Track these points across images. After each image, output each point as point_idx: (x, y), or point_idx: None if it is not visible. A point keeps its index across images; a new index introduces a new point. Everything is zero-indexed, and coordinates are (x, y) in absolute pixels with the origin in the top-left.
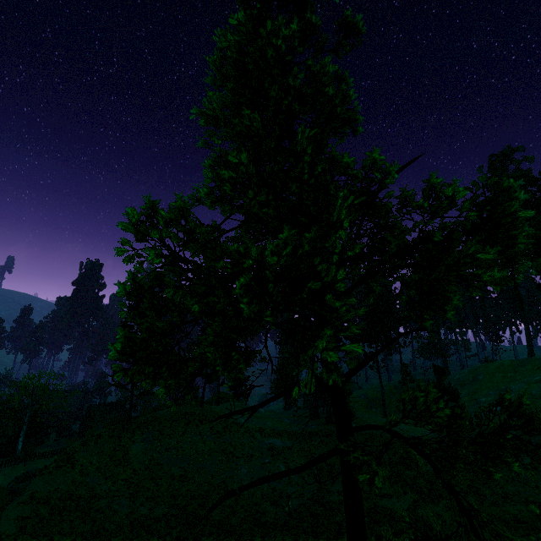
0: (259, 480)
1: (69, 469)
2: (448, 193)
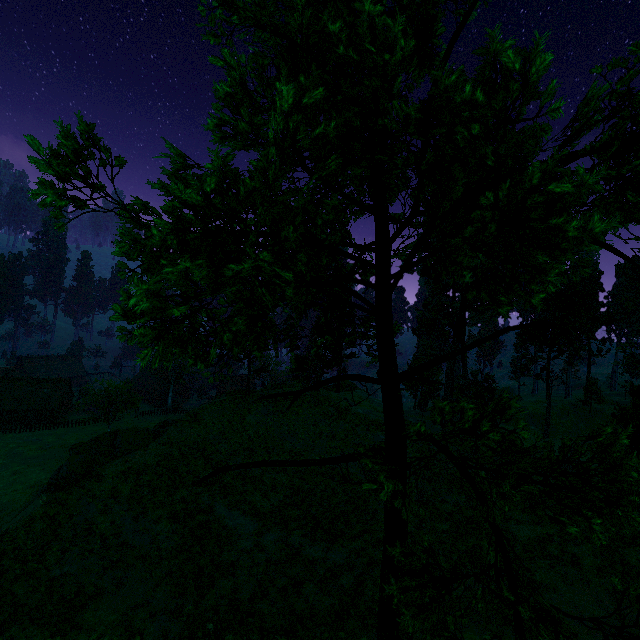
0: (259, 463)
1: (196, 425)
2: (513, 66)
